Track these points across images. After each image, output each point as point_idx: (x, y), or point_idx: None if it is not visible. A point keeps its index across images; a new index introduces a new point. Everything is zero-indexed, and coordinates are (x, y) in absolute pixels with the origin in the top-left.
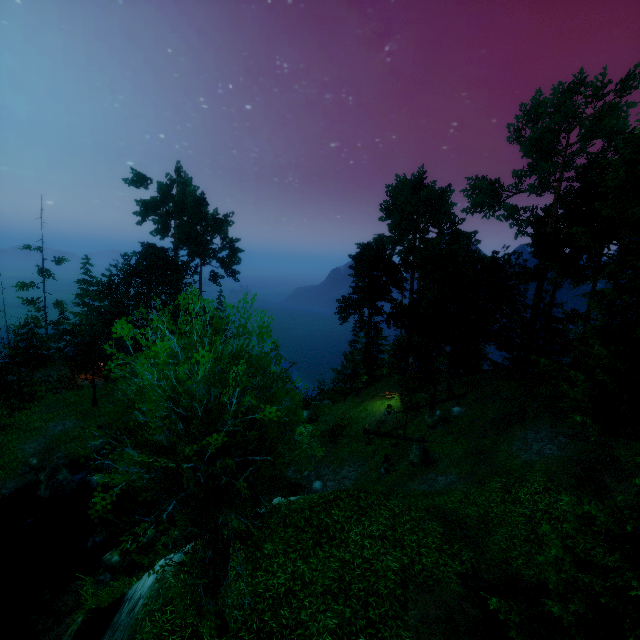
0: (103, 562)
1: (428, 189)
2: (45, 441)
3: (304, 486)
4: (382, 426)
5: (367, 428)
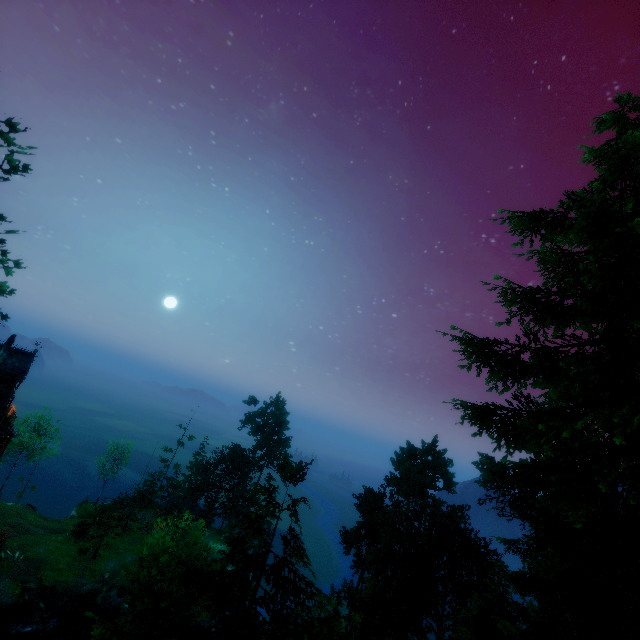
0: None
1: (439, 455)
2: (118, 565)
3: None
4: None
5: None
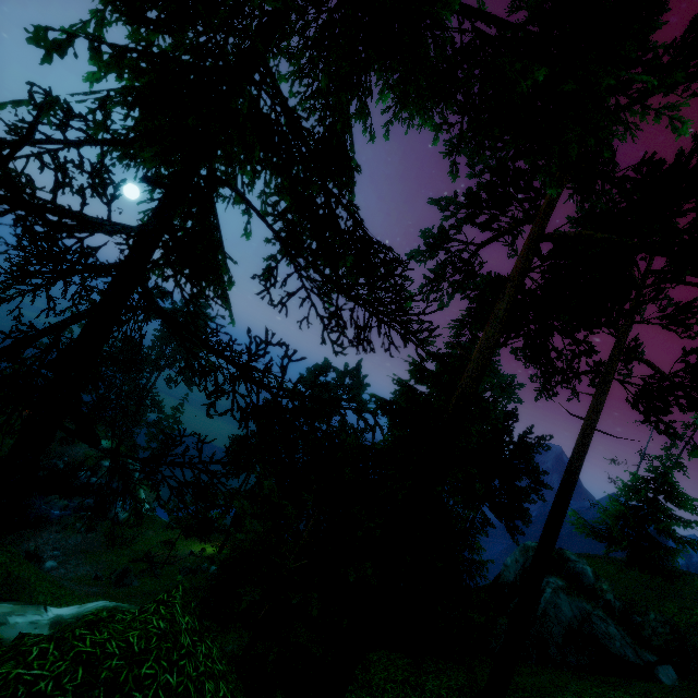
0: None
1: (358, 379)
2: None
3: (44, 561)
4: (168, 558)
5: (157, 554)
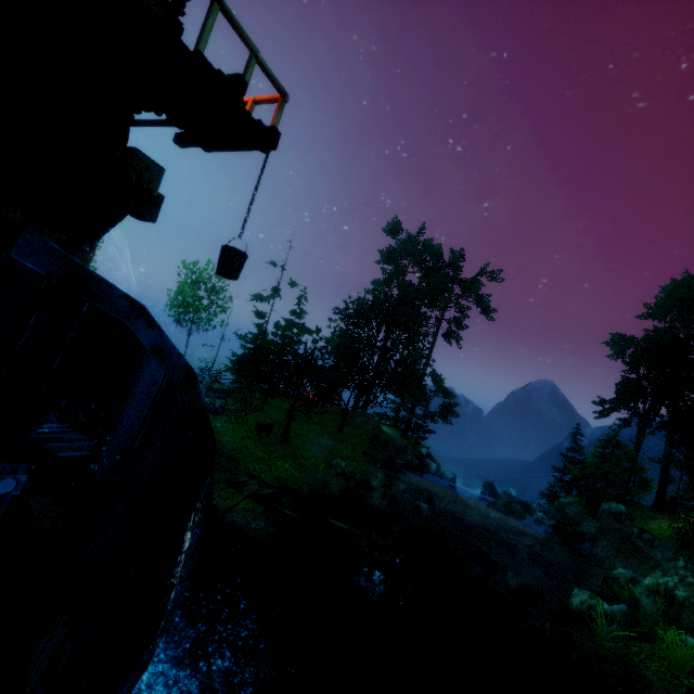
0: (587, 607)
1: None
2: (323, 450)
3: None
4: None
5: None
